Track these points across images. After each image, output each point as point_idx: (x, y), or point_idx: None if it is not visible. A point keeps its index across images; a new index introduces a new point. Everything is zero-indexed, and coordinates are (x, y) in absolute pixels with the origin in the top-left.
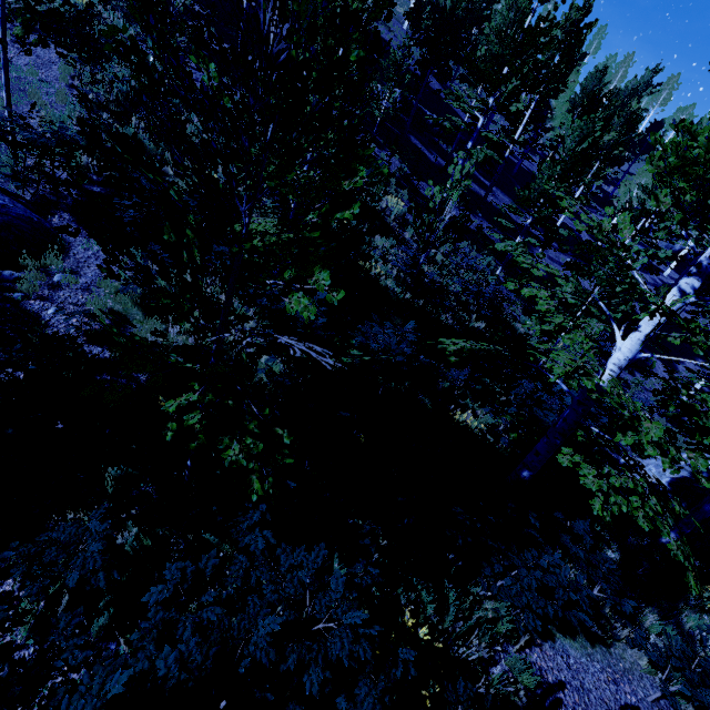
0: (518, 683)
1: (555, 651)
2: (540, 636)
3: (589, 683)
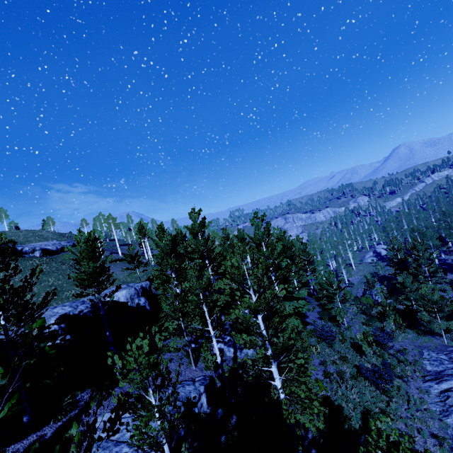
0: None
1: None
2: None
3: None
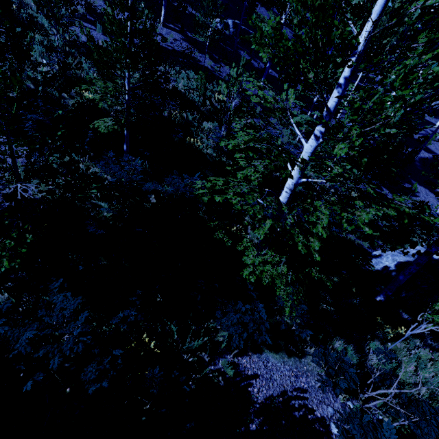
0: (226, 374)
1: (259, 359)
2: (253, 351)
3: (277, 376)
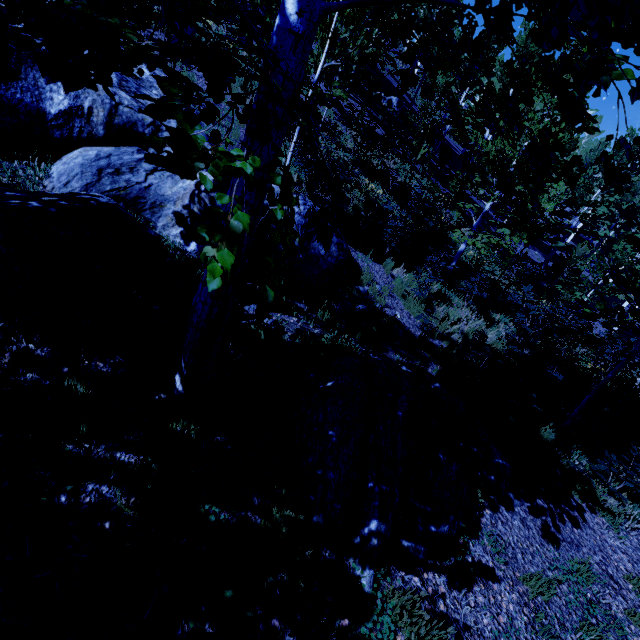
0: None
1: None
2: None
3: None
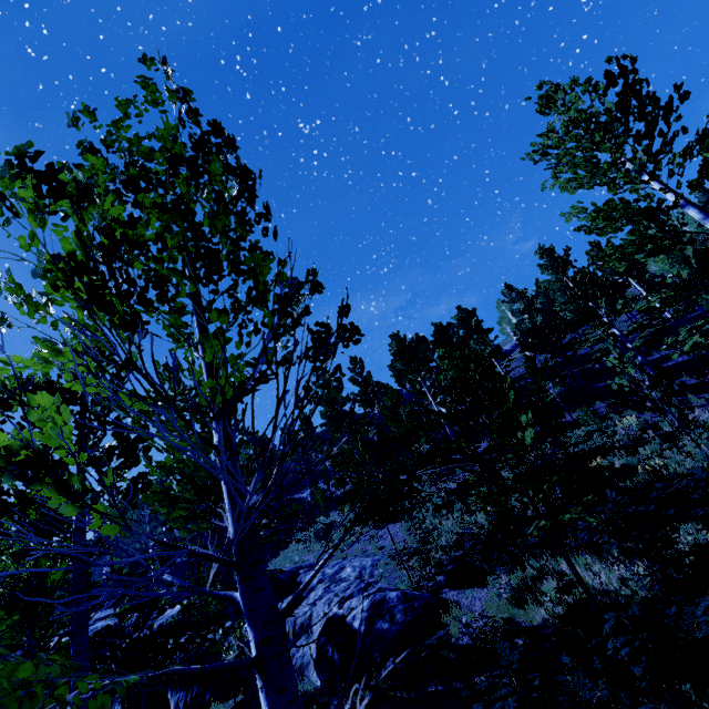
0: None
1: None
2: None
3: None
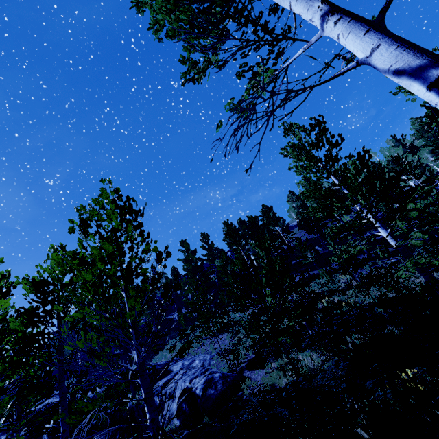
0: None
1: None
2: None
3: None
